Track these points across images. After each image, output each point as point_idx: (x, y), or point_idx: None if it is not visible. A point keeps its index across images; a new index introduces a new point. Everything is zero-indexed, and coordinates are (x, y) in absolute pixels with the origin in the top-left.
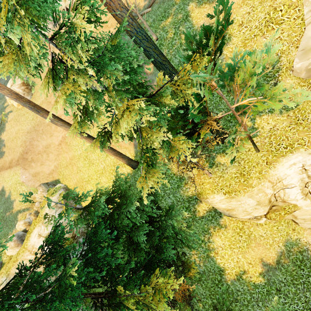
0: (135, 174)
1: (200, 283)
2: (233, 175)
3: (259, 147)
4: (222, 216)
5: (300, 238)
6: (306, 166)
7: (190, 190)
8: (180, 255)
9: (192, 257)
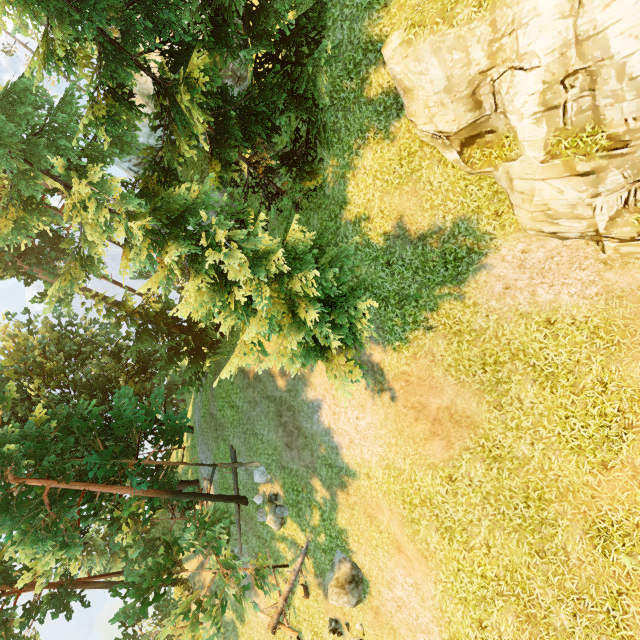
0: None
1: (318, 211)
2: None
3: None
4: (401, 117)
5: (496, 238)
6: None
7: (380, 22)
8: (317, 163)
9: (327, 170)
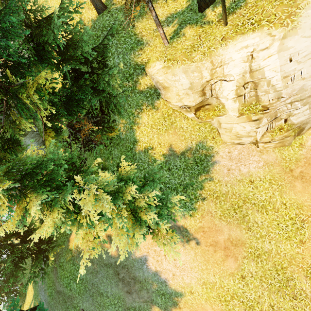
0: (97, 20)
1: (117, 147)
2: (185, 47)
3: (230, 21)
4: (160, 98)
5: (214, 148)
6: (255, 52)
7: (141, 56)
8: (111, 122)
9: (119, 125)
